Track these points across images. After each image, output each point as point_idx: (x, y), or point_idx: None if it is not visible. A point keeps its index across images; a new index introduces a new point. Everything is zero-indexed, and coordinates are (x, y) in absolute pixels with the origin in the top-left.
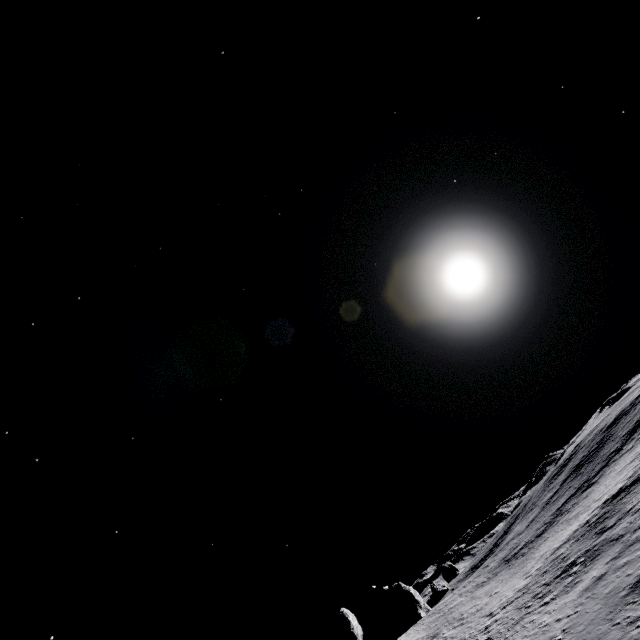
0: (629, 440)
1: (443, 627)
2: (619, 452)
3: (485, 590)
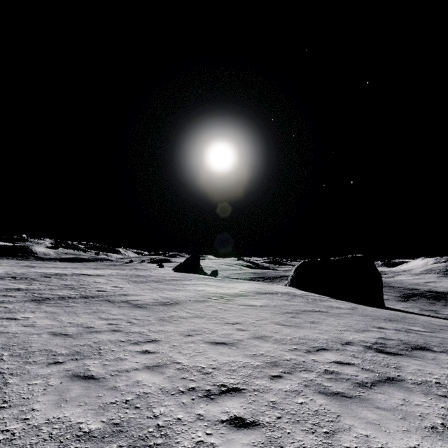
0: None
1: None
2: None
3: None
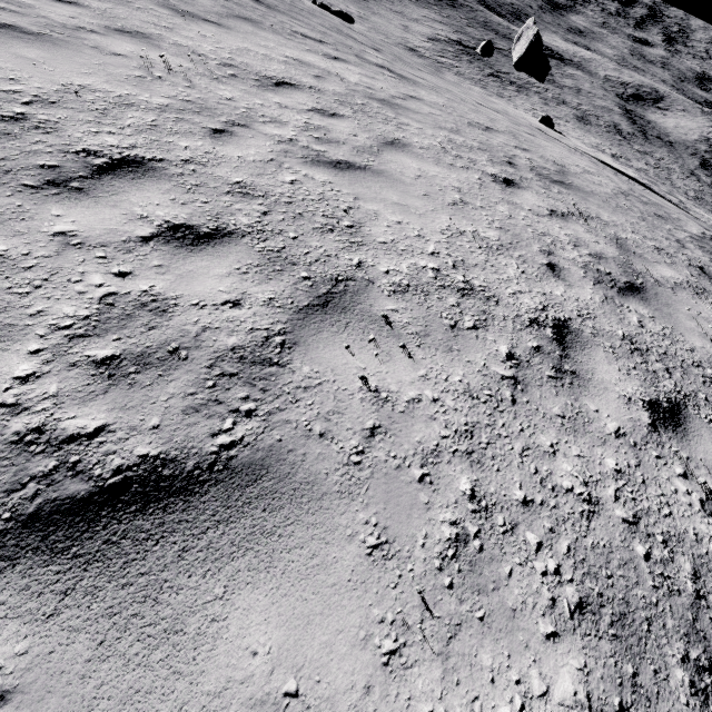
0: None
1: None
2: None
3: None
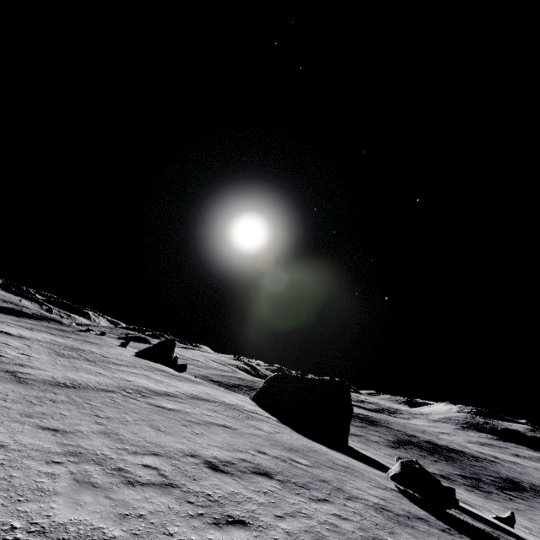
0: (524, 492)
1: (461, 499)
2: (521, 493)
3: (469, 496)
